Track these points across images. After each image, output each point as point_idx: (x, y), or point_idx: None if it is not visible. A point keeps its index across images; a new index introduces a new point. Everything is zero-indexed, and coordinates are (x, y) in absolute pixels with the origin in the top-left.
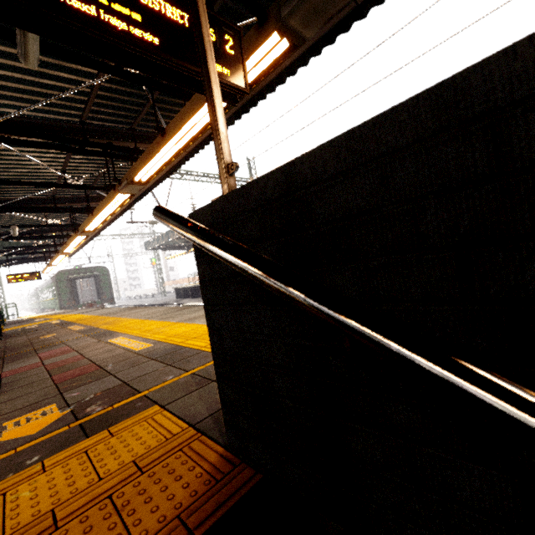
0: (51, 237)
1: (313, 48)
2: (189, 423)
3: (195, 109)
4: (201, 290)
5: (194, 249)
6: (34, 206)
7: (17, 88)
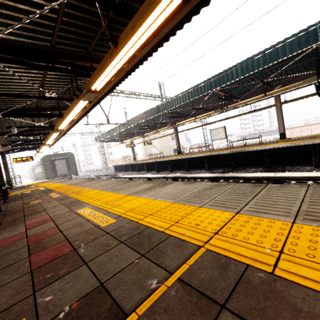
0: (38, 134)
1: None
2: None
3: (146, 13)
4: None
5: None
6: (25, 113)
7: (1, 13)
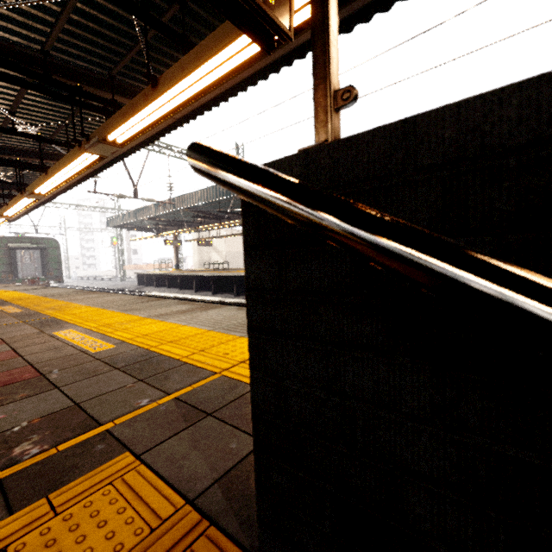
0: None
1: (344, 23)
2: (184, 495)
3: (203, 58)
4: (248, 303)
5: (246, 232)
6: None
7: None
